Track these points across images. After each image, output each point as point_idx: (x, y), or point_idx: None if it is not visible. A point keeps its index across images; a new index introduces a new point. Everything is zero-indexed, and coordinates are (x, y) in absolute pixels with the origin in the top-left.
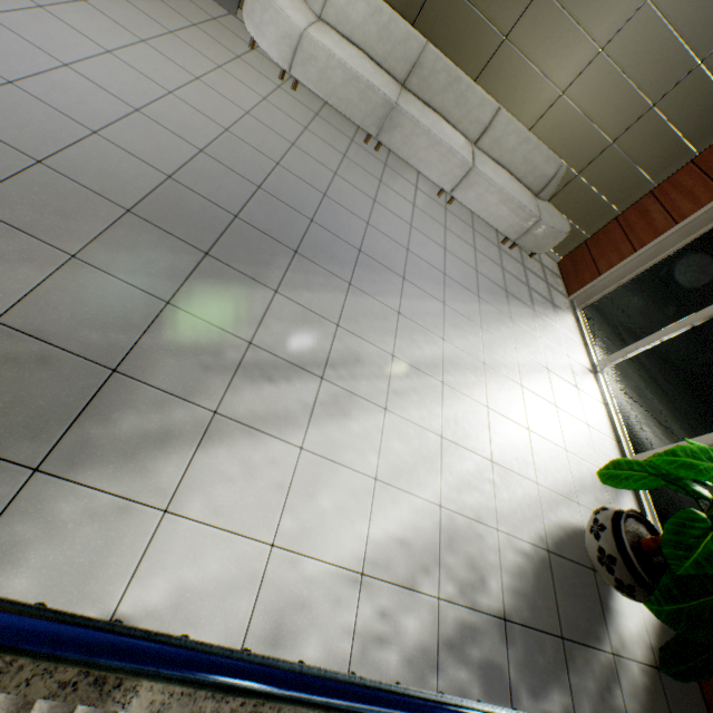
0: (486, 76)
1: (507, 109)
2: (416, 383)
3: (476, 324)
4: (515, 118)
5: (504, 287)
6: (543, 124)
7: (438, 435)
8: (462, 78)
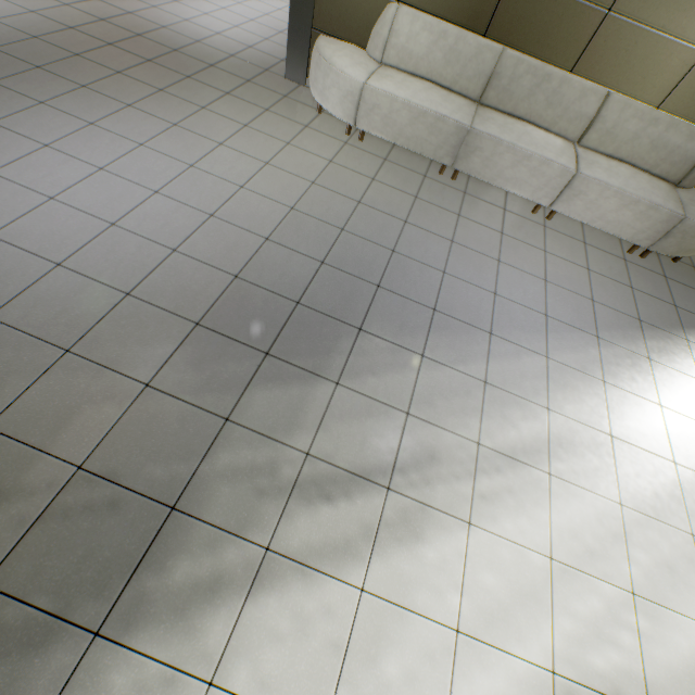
0: (585, 62)
1: (620, 91)
2: (510, 480)
3: (595, 378)
4: (633, 99)
5: (635, 315)
6: (677, 95)
7: (545, 555)
8: (553, 74)
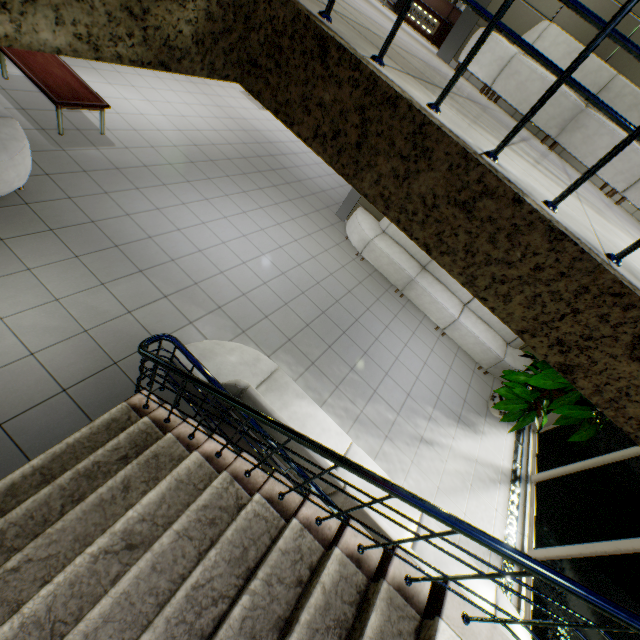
0: None
1: None
2: None
3: None
4: None
5: None
6: None
7: None
8: None
